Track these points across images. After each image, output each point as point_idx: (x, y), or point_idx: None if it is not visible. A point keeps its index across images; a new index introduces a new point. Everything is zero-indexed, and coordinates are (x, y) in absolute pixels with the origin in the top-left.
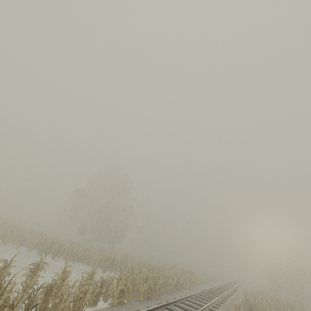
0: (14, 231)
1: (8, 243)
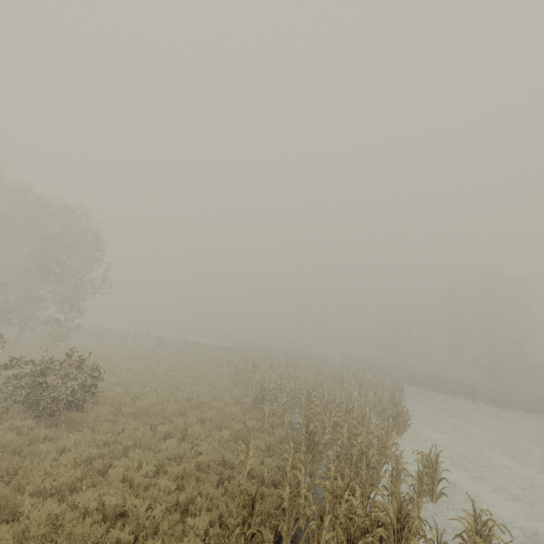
0: (517, 397)
1: (492, 405)
